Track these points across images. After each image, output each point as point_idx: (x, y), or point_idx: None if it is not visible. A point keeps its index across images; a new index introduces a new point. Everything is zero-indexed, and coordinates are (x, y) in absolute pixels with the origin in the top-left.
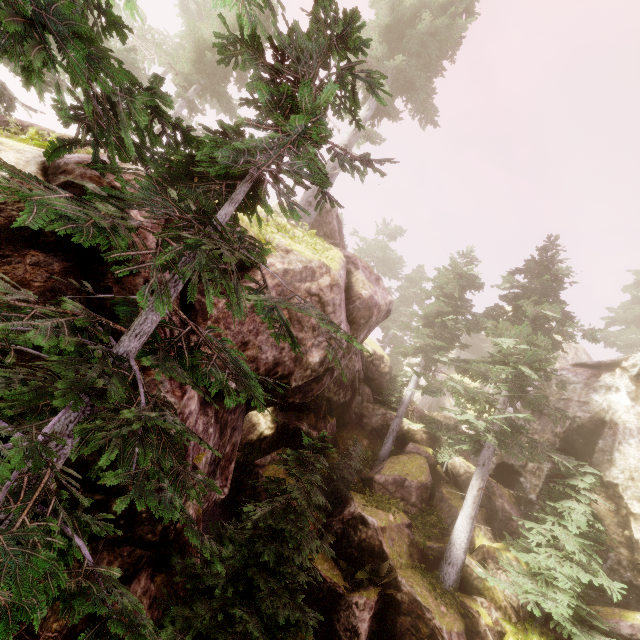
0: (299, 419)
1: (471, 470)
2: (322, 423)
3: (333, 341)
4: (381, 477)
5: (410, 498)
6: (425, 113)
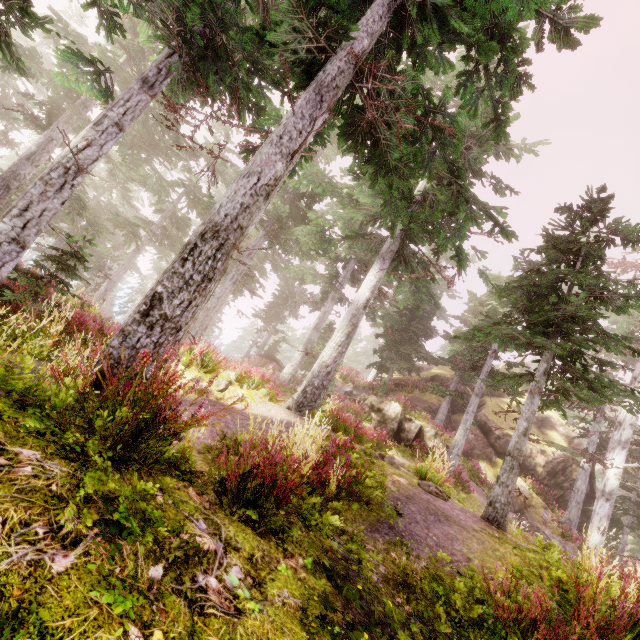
0: None
1: None
2: None
3: None
4: None
5: None
6: None
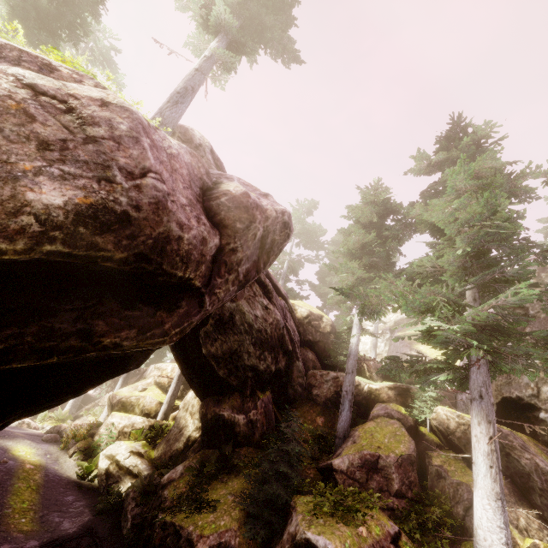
0: (219, 403)
1: (465, 420)
2: (250, 402)
3: (122, 190)
4: (342, 461)
5: (391, 485)
6: (285, 51)
